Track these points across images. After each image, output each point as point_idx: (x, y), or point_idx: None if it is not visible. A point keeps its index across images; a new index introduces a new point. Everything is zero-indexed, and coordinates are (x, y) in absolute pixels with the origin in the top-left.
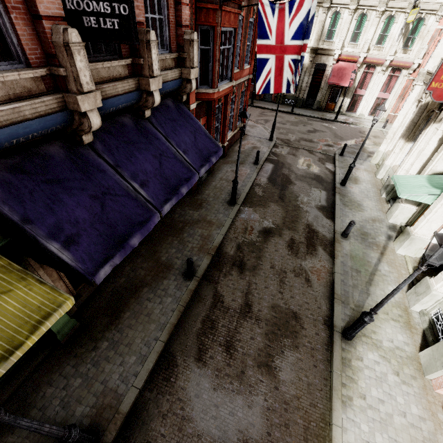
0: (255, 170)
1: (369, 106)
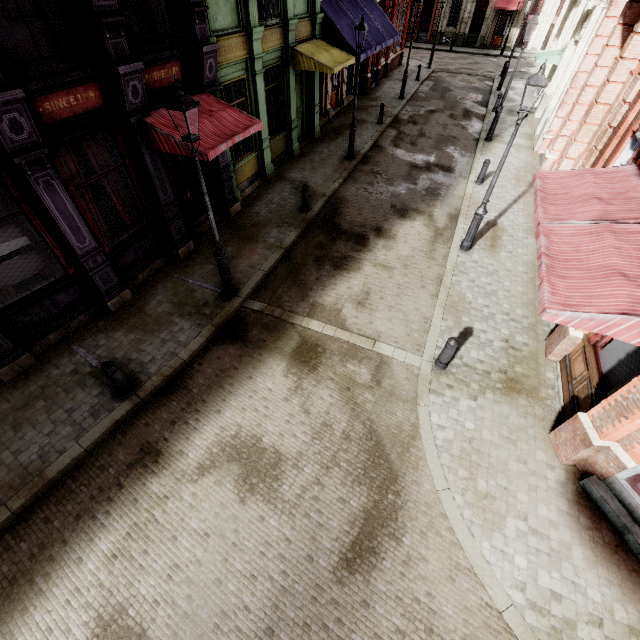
0: (417, 83)
1: (542, 37)
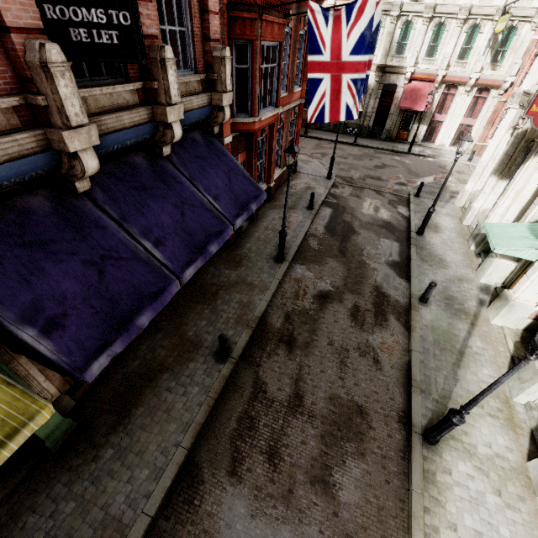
0: (309, 217)
1: (450, 135)
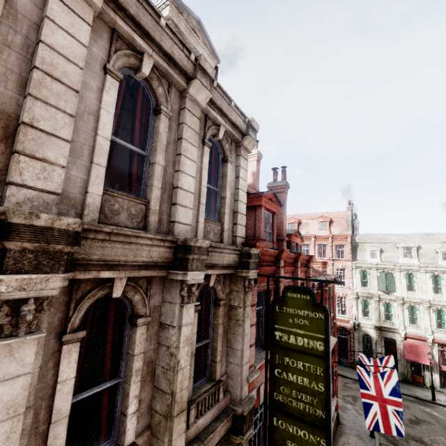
0: None
1: None
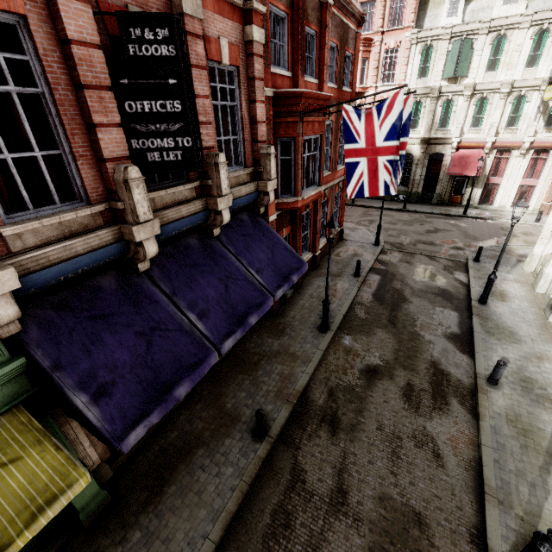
0: (356, 284)
1: (510, 196)
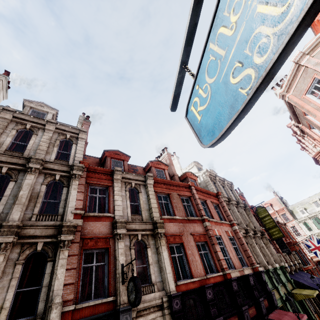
0: None
1: None
